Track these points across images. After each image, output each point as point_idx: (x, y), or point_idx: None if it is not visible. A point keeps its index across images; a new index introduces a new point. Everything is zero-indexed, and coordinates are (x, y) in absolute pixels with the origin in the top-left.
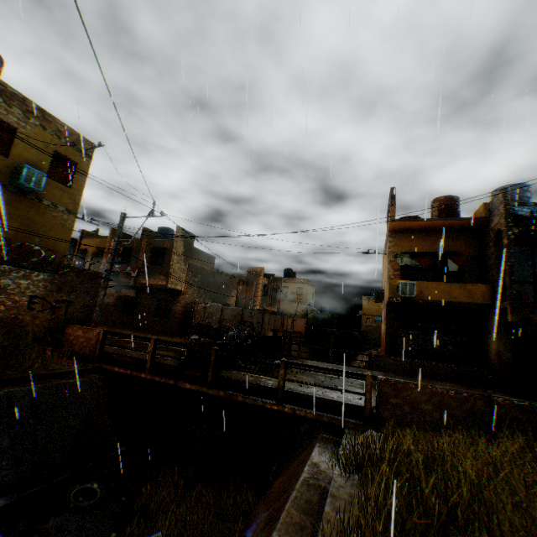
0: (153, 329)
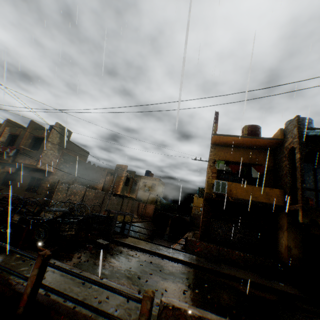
0: None
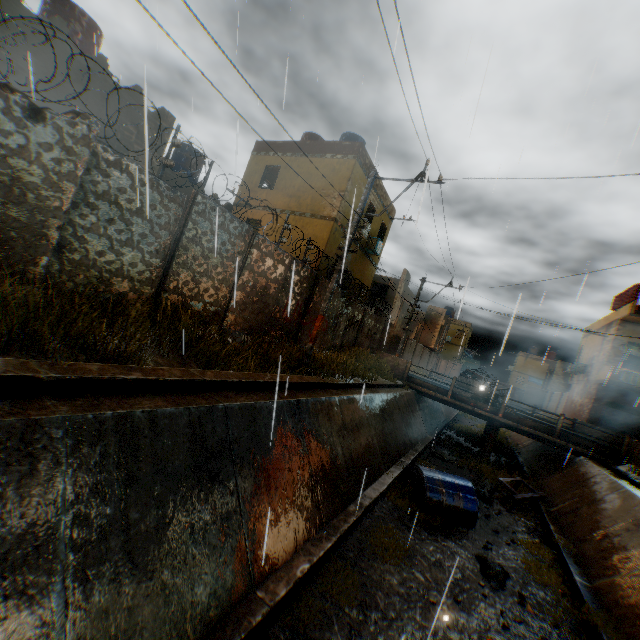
0: None
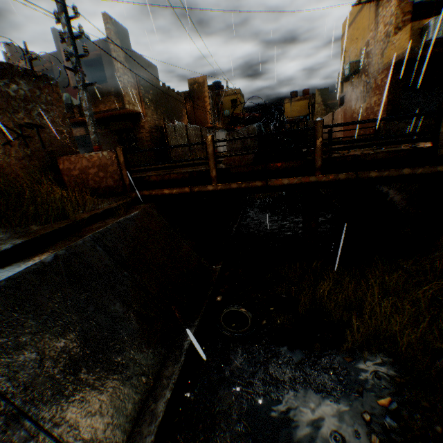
0: None
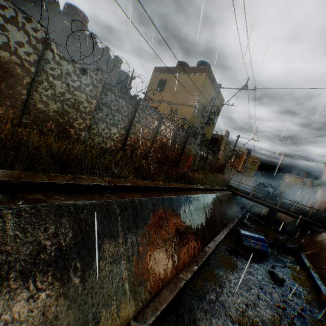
0: None
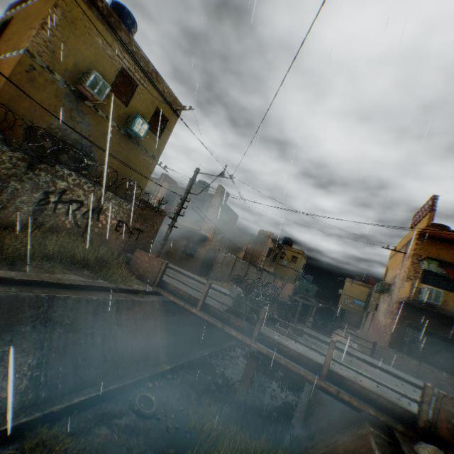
0: (178, 262)
